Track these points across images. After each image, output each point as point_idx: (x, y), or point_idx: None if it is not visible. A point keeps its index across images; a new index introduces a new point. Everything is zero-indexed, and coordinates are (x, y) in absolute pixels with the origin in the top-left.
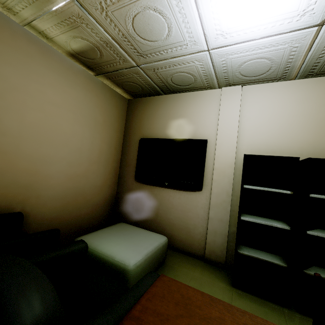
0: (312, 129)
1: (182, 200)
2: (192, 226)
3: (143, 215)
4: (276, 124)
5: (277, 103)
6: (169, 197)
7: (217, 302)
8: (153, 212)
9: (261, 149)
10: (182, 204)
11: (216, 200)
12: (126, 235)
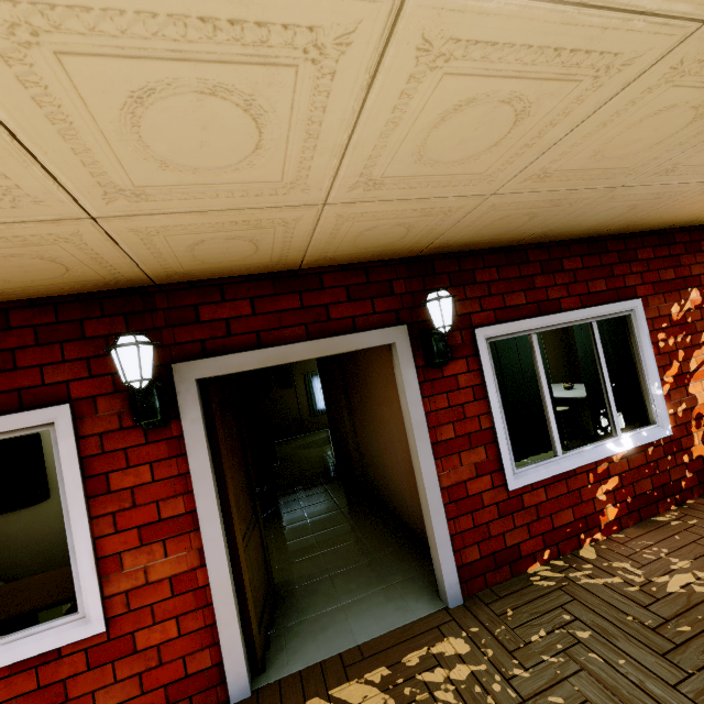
0: None
1: (23, 522)
2: (49, 547)
3: None
4: None
5: None
6: None
7: (4, 585)
8: None
9: None
10: (24, 528)
11: None
12: None
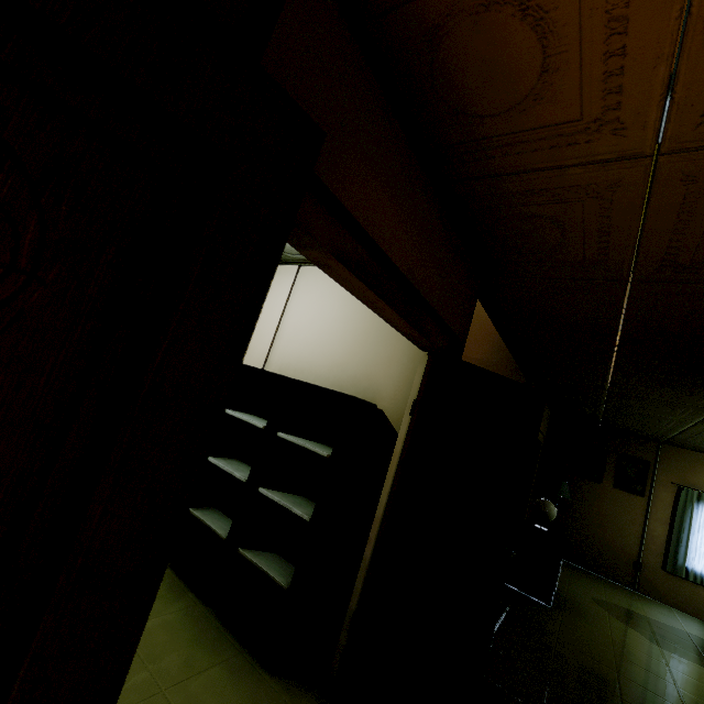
0: (348, 343)
1: None
2: None
3: None
4: (317, 328)
5: (326, 298)
6: None
7: None
8: None
9: (292, 363)
10: None
11: None
12: None
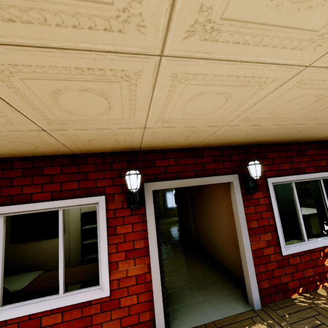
0: None
1: (52, 244)
2: None
3: (22, 265)
4: None
5: None
6: (42, 245)
7: (57, 271)
8: (30, 260)
9: (92, 206)
10: (52, 247)
11: (73, 237)
12: (12, 281)
